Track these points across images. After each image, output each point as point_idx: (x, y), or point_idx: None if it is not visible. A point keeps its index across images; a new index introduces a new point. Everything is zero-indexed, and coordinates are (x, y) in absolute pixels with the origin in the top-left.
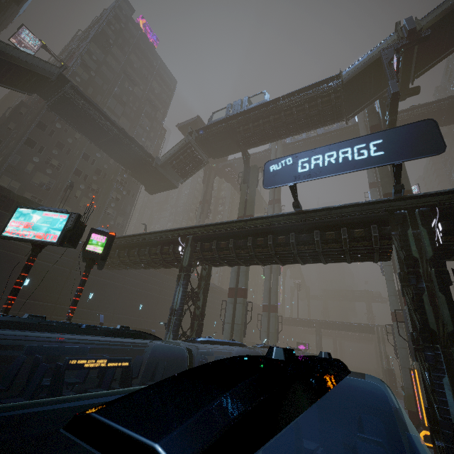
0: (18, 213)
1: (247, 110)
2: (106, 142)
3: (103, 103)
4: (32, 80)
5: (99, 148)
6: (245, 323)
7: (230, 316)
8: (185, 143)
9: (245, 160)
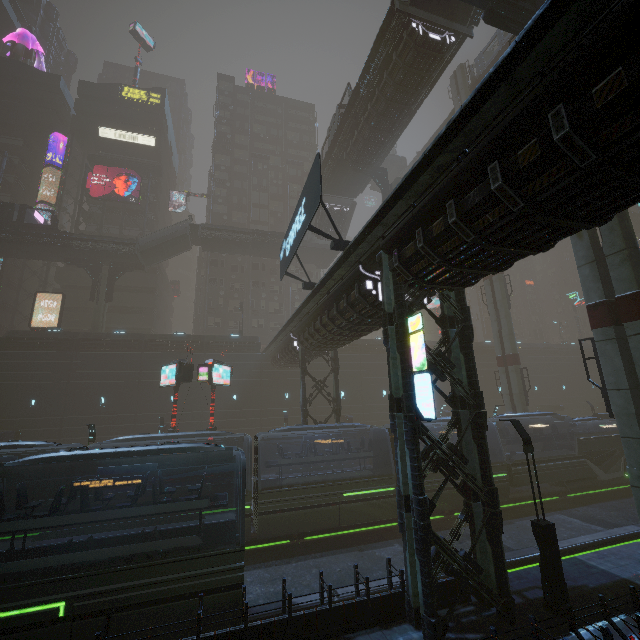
0: (162, 370)
1: (337, 129)
2: (253, 249)
3: (249, 203)
4: (182, 242)
5: (254, 256)
6: None
7: None
8: None
9: (378, 183)
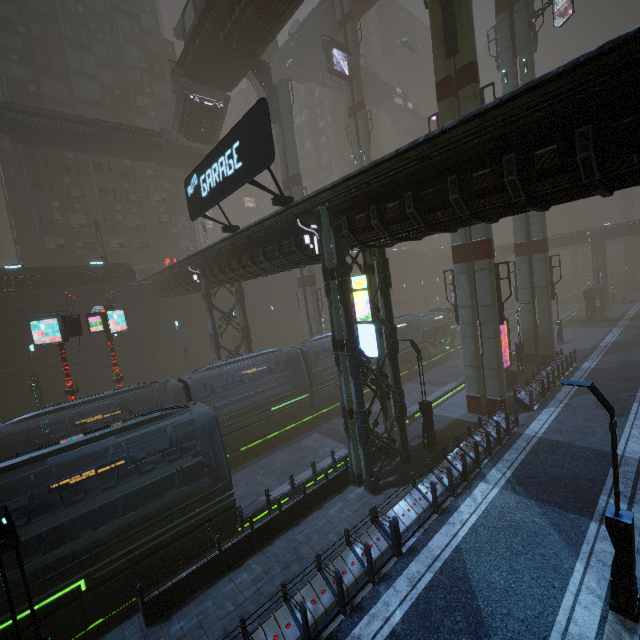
0: (32, 326)
1: None
2: (96, 146)
3: (65, 67)
4: None
5: (98, 155)
6: (319, 312)
7: (305, 308)
8: (179, 92)
9: (261, 82)
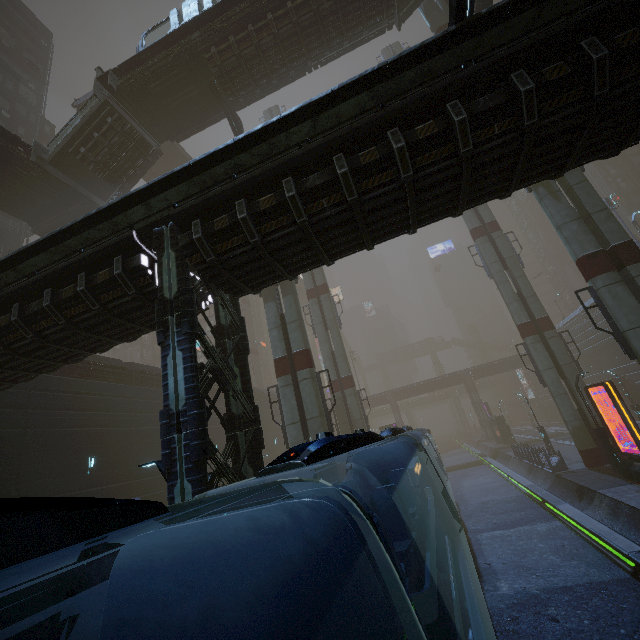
0: None
1: (217, 5)
2: None
3: None
4: None
5: None
6: (327, 412)
7: (294, 410)
8: (97, 105)
9: (235, 127)
